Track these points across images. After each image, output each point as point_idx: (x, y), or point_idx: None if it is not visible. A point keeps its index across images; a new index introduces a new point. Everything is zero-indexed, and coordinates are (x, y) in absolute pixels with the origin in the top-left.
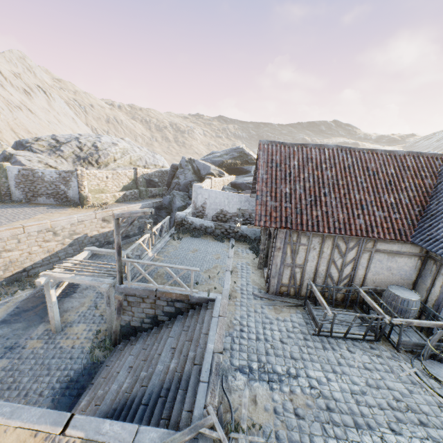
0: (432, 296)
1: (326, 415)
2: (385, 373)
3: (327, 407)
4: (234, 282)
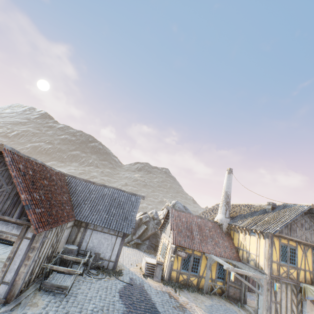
0: (76, 243)
1: (111, 311)
2: (92, 285)
3: (107, 310)
4: None
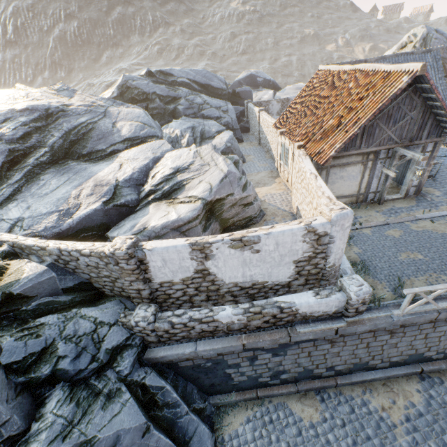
0: None
1: None
2: None
3: None
4: (430, 210)
